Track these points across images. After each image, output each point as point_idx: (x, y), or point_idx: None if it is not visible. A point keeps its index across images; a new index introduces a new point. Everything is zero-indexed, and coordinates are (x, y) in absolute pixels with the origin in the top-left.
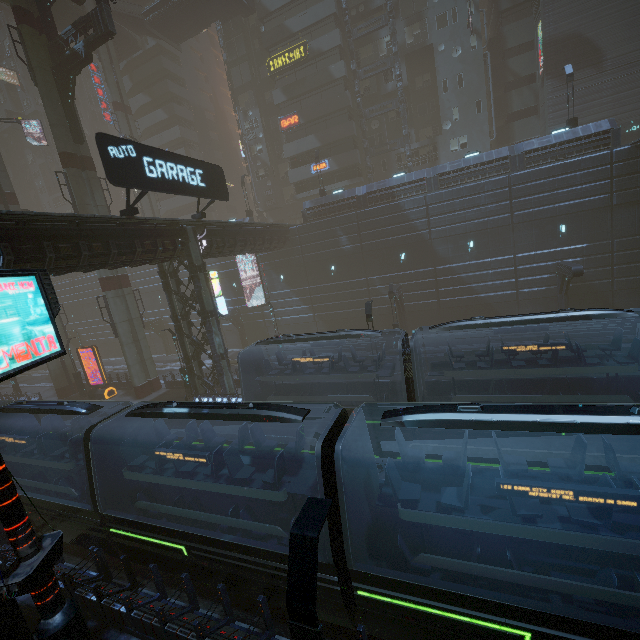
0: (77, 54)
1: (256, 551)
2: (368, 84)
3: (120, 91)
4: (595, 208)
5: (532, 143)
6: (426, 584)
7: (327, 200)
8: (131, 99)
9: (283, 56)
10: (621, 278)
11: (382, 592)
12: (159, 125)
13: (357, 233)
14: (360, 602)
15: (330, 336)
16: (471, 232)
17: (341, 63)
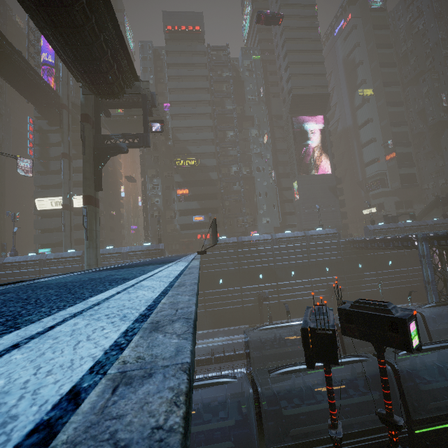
0: (120, 148)
1: (370, 431)
2: (224, 184)
3: (69, 147)
4: (337, 262)
5: (312, 232)
6: (437, 414)
7: (220, 241)
8: (57, 147)
9: (184, 161)
10: (349, 292)
11: (423, 427)
12: (76, 168)
13: (237, 261)
14: (415, 437)
15: (298, 323)
16: (292, 266)
17: (216, 173)
